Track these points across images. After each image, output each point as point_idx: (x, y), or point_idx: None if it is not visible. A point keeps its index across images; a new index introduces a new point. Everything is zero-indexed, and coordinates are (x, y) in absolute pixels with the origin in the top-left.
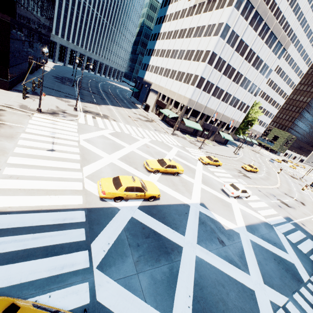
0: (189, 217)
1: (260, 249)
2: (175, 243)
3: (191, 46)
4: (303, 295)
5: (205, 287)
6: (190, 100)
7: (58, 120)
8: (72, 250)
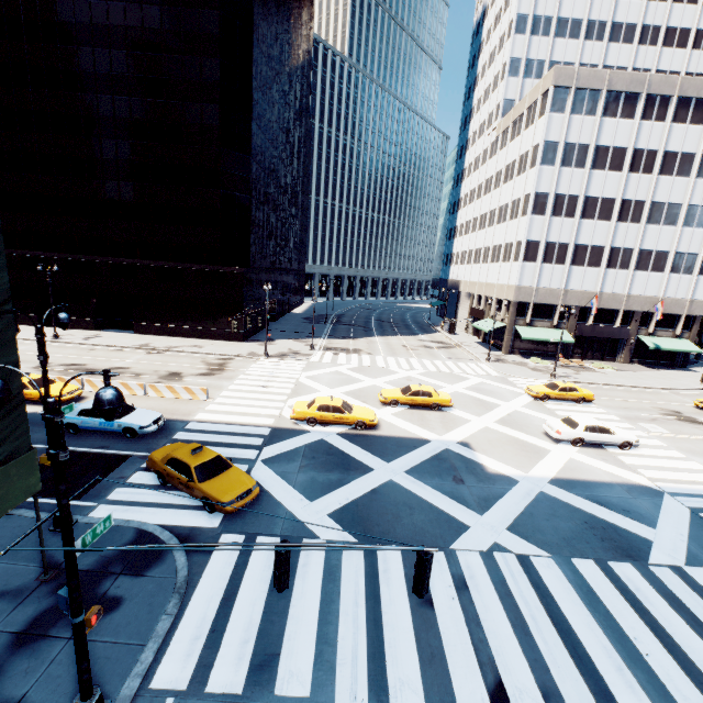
0: (415, 450)
1: (557, 505)
2: (366, 465)
3: (504, 199)
4: (609, 568)
5: (378, 501)
6: (519, 288)
7: (284, 361)
8: (246, 448)
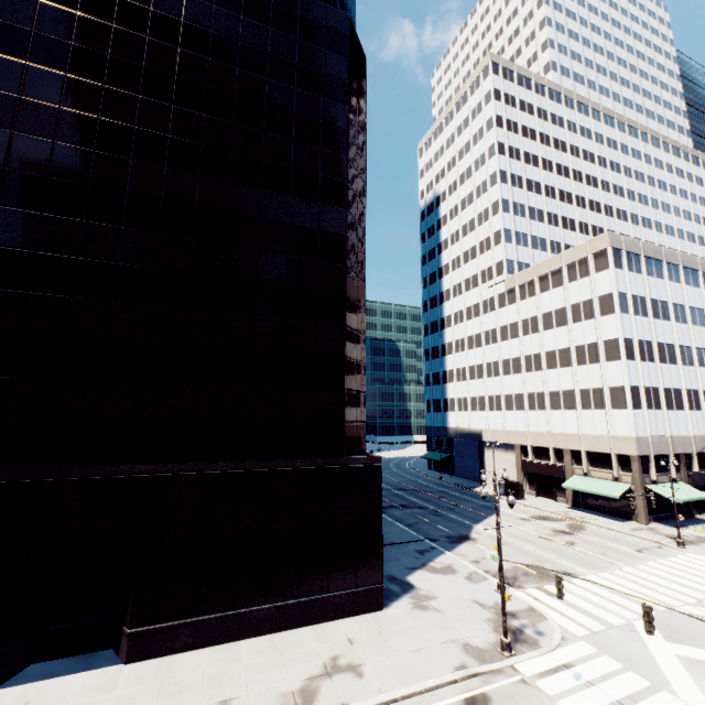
0: None
1: None
2: None
3: (553, 344)
4: None
5: None
6: (637, 440)
7: (558, 656)
8: None
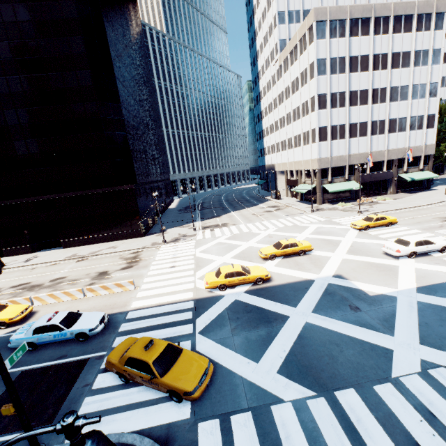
0: (308, 291)
1: (437, 310)
2: (281, 314)
3: (295, 104)
4: None
5: (308, 346)
6: (320, 160)
7: (179, 243)
8: (182, 324)
